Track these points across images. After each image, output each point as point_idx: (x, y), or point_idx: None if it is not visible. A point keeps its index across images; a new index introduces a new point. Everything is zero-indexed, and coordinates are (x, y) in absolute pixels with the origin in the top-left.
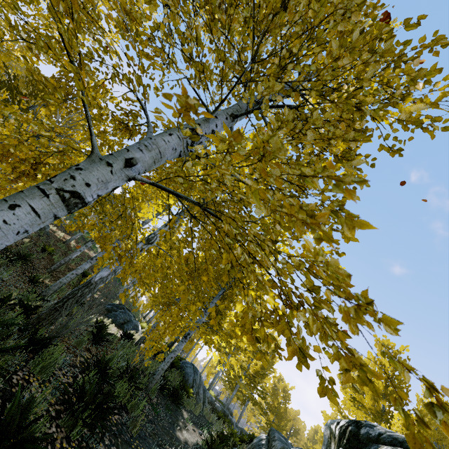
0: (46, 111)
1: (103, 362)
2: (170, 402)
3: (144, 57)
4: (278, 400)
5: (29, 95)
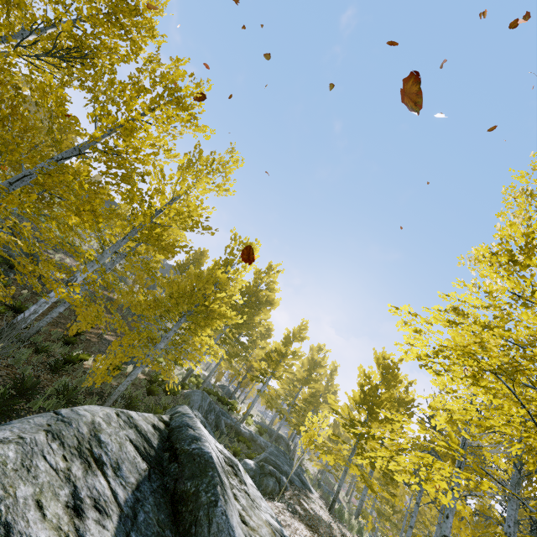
0: None
1: (30, 382)
2: None
3: None
4: (338, 428)
5: None
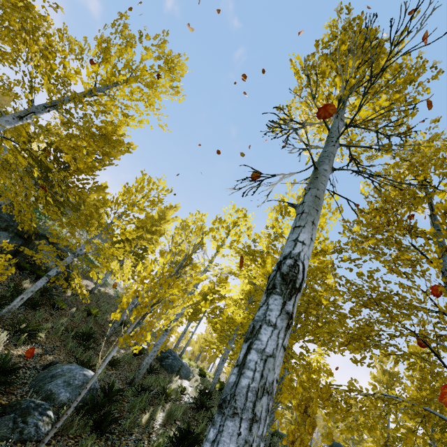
0: (173, 240)
1: None
2: None
3: (403, 290)
4: None
5: (56, 160)
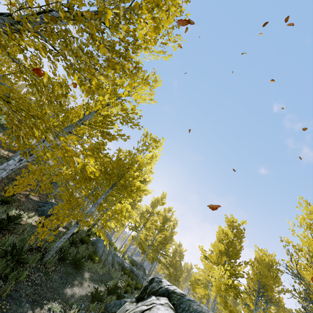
0: None
1: None
2: (72, 268)
3: None
4: (175, 258)
5: None
